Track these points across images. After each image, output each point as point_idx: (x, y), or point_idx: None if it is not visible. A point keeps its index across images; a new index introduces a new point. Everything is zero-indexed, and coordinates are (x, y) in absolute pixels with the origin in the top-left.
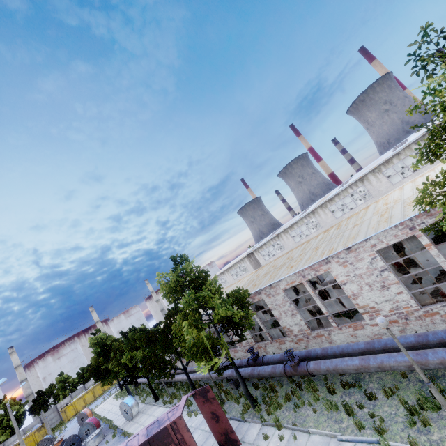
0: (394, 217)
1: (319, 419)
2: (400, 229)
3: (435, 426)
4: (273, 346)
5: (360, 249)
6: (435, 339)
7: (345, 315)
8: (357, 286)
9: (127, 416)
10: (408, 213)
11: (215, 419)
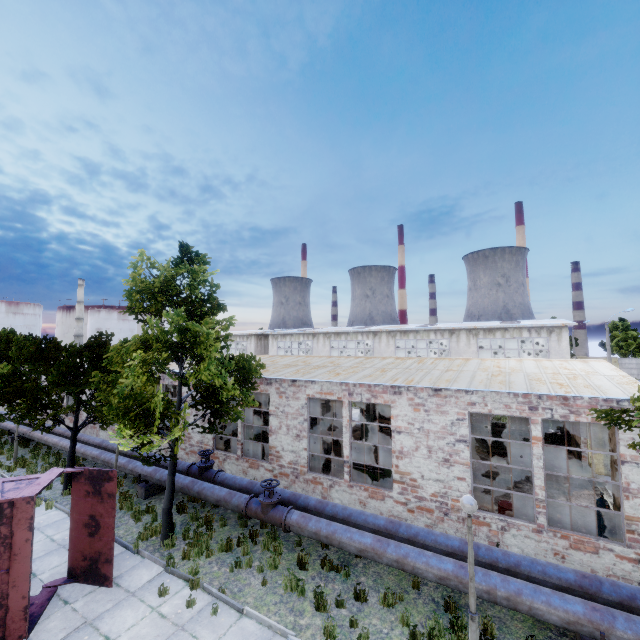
0: (516, 384)
1: (267, 597)
2: (518, 401)
3: None
4: (237, 465)
5: (452, 399)
6: (488, 556)
7: (364, 472)
8: (413, 443)
9: None
10: (539, 388)
11: (91, 529)
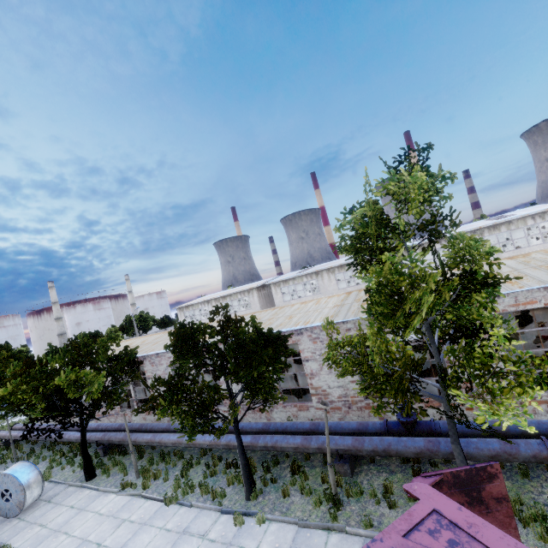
0: None
1: None
2: None
3: None
4: None
5: None
6: None
7: None
8: None
9: (6, 506)
10: None
11: None
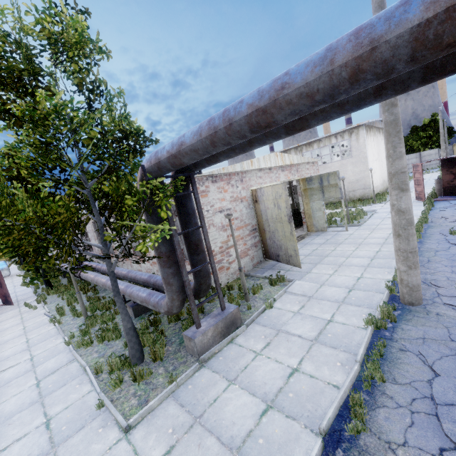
0: None
1: (60, 303)
2: None
3: (82, 318)
4: None
5: None
6: (130, 275)
7: None
8: None
9: None
10: None
11: (0, 285)
